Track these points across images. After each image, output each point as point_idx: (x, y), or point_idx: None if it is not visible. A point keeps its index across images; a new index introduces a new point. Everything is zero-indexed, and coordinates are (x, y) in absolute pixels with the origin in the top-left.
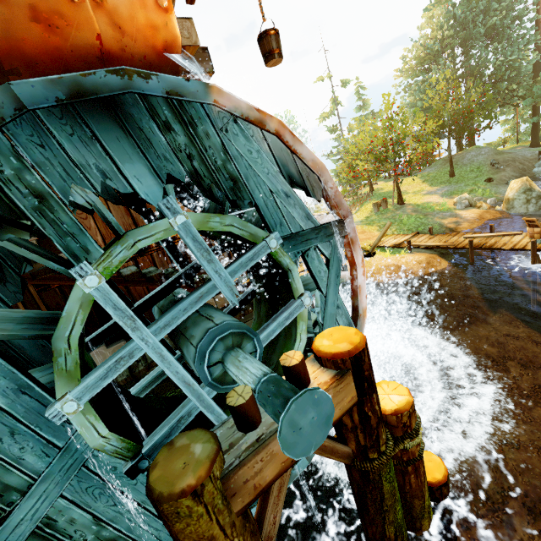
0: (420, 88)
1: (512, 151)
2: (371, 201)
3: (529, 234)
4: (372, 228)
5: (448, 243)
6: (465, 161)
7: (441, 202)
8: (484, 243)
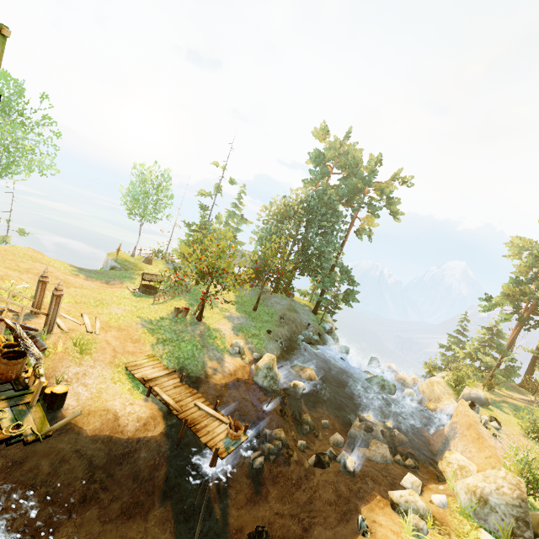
0: (274, 228)
1: (301, 309)
2: (183, 299)
3: (228, 431)
4: (150, 339)
5: (178, 405)
6: (269, 302)
7: (227, 336)
8: (199, 422)
